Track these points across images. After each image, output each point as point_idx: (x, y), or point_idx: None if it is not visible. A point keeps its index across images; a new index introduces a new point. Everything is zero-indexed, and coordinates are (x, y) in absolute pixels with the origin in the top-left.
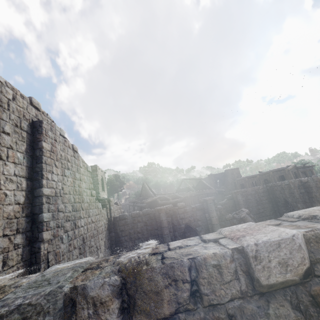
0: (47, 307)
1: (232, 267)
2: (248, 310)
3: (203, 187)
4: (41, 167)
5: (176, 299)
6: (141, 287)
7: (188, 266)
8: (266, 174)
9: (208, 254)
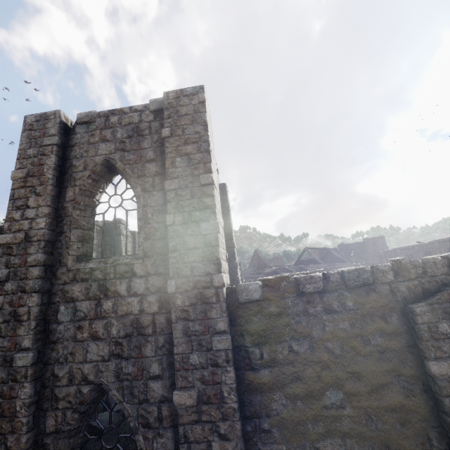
0: (367, 270)
1: (440, 263)
2: (448, 278)
3: (332, 260)
4: (230, 223)
5: (416, 273)
6: (401, 268)
7: (420, 262)
8: (428, 245)
9: (429, 258)
